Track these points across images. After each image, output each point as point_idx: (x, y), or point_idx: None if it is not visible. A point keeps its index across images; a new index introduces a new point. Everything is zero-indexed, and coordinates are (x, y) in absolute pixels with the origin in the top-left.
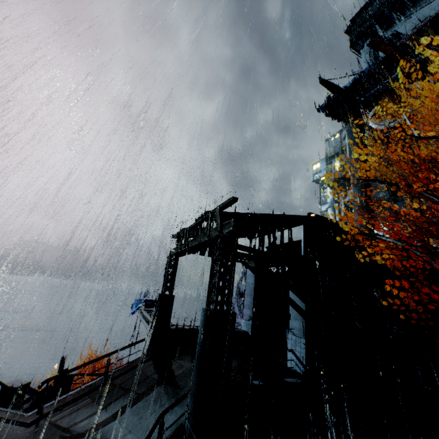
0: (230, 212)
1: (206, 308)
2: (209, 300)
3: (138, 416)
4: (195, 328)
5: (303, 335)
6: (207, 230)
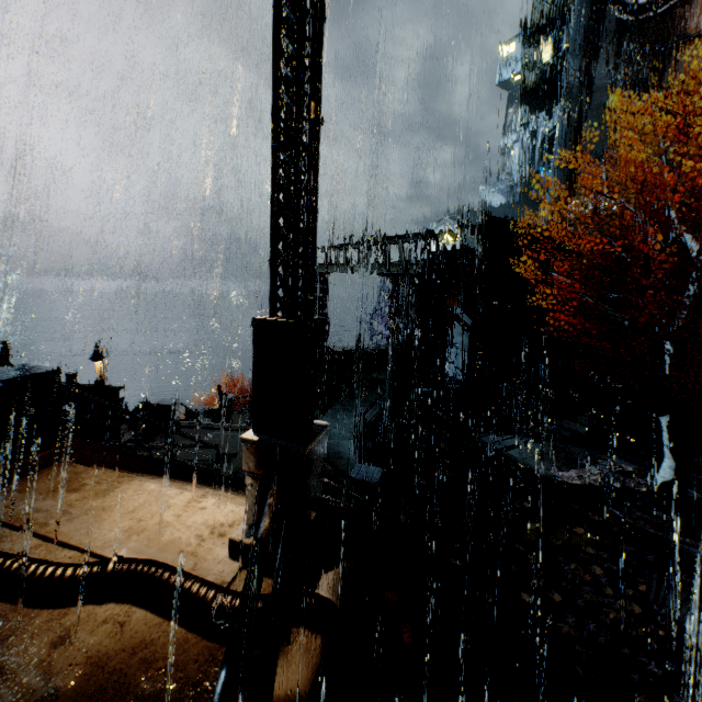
0: (405, 235)
1: (395, 340)
2: (397, 333)
3: (334, 419)
4: (352, 348)
5: (467, 350)
6: (386, 263)
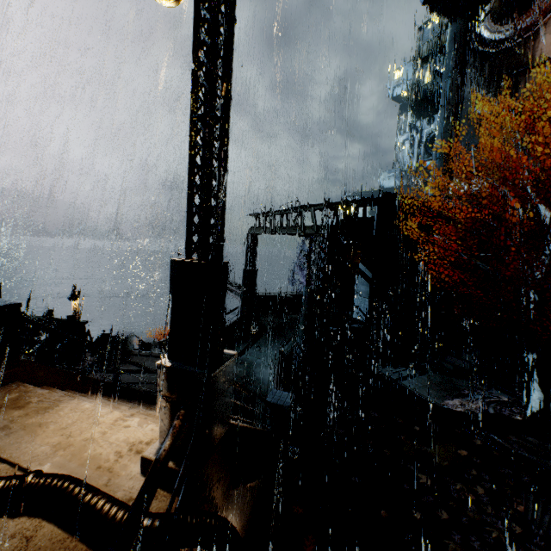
0: (316, 205)
1: (308, 287)
2: (309, 282)
3: (258, 351)
4: (276, 294)
5: (368, 296)
6: (301, 226)
